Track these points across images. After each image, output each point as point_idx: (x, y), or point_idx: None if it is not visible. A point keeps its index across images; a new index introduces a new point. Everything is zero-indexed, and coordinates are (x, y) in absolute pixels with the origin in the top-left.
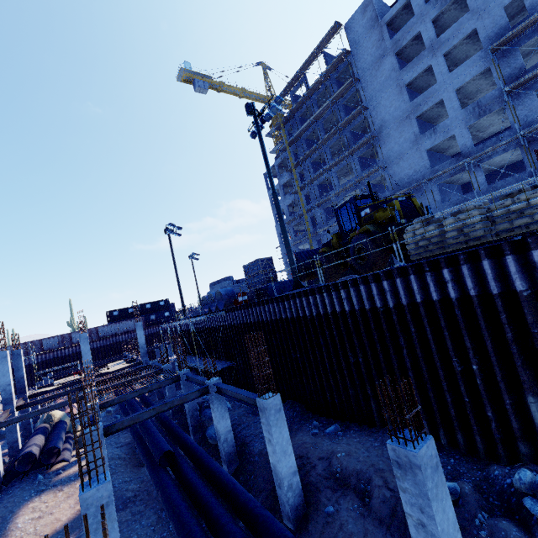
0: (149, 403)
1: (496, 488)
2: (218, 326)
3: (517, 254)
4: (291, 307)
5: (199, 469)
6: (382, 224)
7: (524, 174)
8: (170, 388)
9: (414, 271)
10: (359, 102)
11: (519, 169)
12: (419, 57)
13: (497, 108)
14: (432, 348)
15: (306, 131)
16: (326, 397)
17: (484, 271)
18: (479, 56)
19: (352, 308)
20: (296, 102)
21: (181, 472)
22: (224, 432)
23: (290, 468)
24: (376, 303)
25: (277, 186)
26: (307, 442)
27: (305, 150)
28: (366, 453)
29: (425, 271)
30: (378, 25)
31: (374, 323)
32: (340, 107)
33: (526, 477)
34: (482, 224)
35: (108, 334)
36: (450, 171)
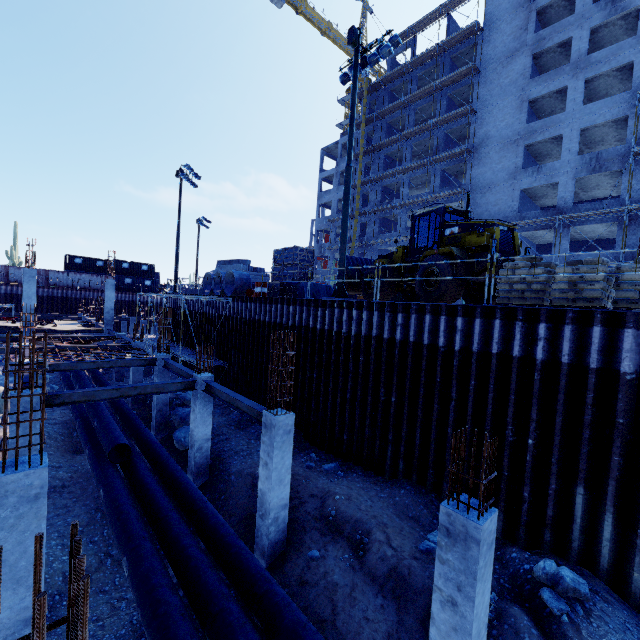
0: (103, 381)
1: (509, 571)
2: (218, 314)
3: (639, 330)
4: (324, 316)
5: (160, 475)
6: (469, 251)
7: (610, 254)
8: (136, 371)
9: (502, 316)
10: (467, 100)
11: (602, 248)
12: (557, 71)
13: (615, 168)
14: (488, 409)
15: (392, 113)
16: (334, 430)
17: (590, 339)
18: (623, 98)
19: (405, 339)
20: (393, 69)
21: (136, 473)
22: (201, 439)
23: (281, 500)
24: (438, 341)
25: (334, 170)
26: (299, 474)
27: (383, 136)
28: (369, 502)
29: (517, 320)
30: (528, 7)
31: (427, 362)
32: (444, 97)
33: (551, 568)
34: (604, 284)
35: (62, 285)
36: (537, 223)
